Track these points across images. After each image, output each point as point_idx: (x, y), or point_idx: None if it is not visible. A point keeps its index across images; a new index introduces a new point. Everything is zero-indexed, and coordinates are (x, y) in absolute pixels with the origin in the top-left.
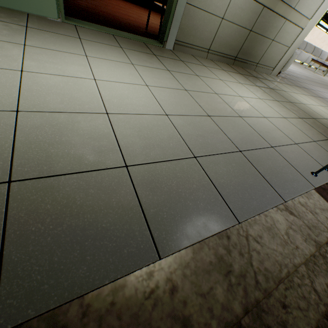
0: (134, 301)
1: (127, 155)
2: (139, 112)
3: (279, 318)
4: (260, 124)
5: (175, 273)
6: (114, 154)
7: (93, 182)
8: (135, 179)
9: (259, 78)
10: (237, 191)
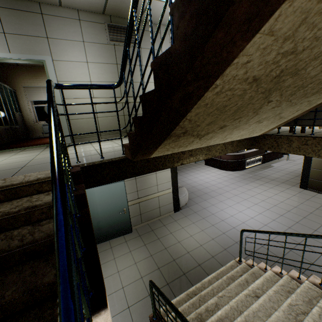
0: None
1: None
2: None
3: None
4: (80, 153)
5: None
6: None
7: None
8: None
9: None
10: None
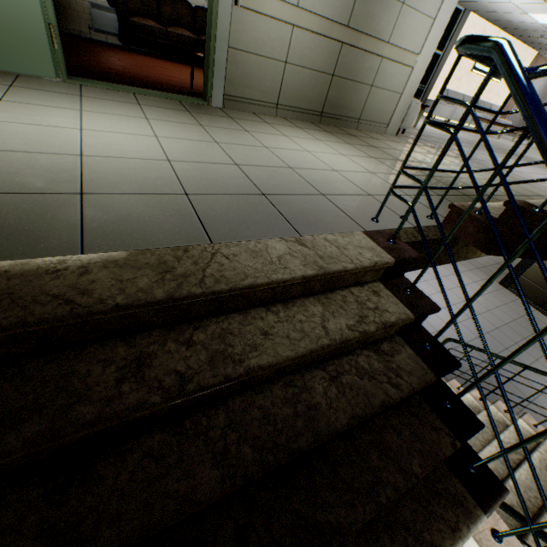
0: (33, 273)
1: (89, 186)
2: (128, 157)
3: (251, 341)
4: (320, 176)
5: (95, 264)
6: (71, 184)
7: (31, 200)
8: (87, 203)
9: (358, 137)
10: (229, 223)
